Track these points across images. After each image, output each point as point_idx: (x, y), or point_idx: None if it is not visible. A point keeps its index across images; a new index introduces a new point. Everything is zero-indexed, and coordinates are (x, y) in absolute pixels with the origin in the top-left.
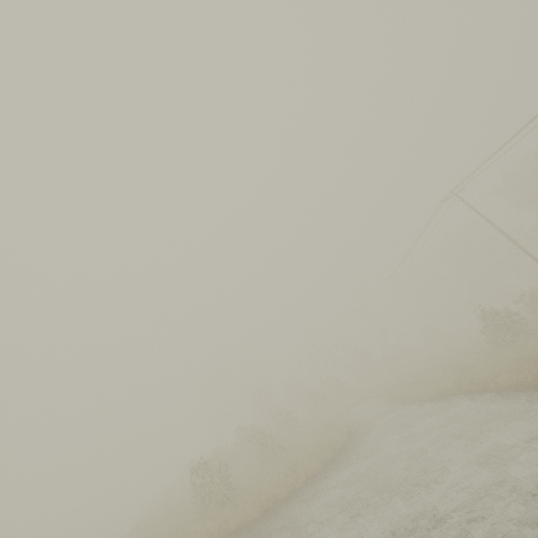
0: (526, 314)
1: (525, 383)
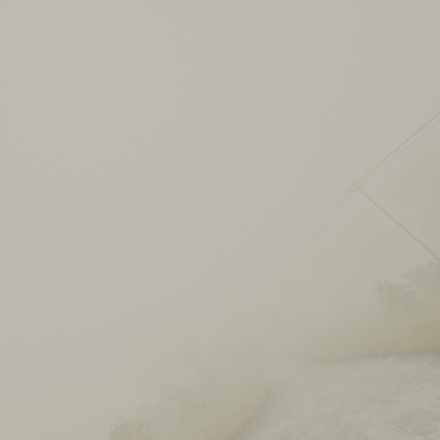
0: (411, 289)
1: (425, 347)
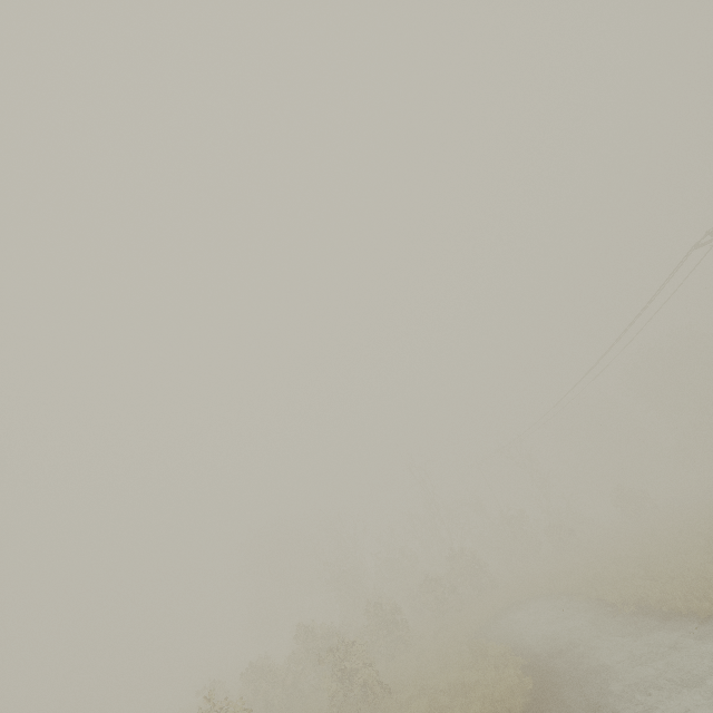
0: None
1: None
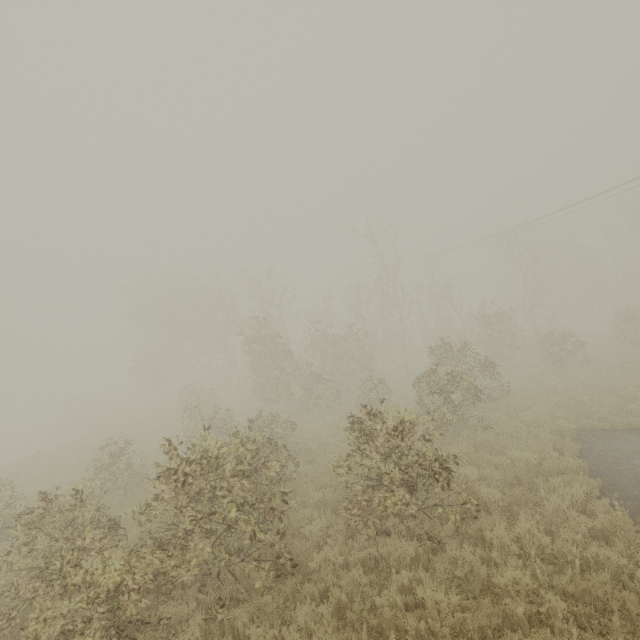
0: None
1: None
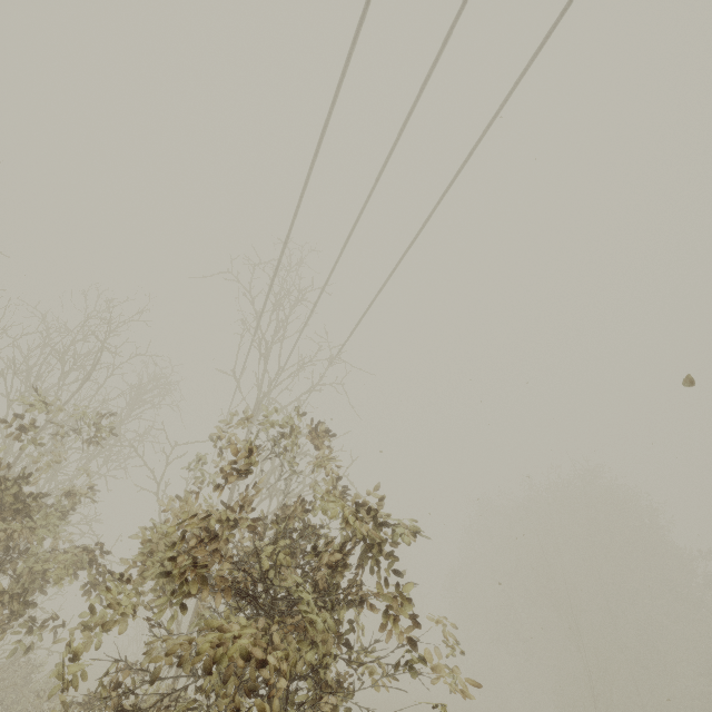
0: None
1: None
